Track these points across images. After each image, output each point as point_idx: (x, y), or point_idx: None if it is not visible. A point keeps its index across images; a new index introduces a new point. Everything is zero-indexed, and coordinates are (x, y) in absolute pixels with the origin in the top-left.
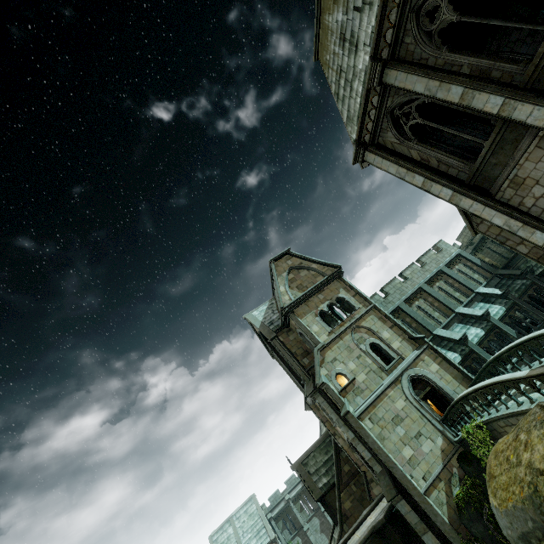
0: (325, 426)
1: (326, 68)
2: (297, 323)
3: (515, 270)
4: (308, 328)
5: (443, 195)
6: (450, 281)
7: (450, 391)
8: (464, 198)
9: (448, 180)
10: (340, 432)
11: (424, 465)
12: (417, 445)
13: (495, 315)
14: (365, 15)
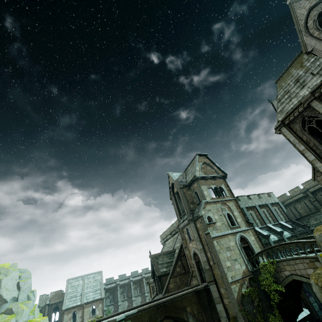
0: (182, 242)
1: (280, 88)
2: (198, 186)
3: (301, 223)
4: (203, 191)
5: (310, 157)
6: (269, 211)
7: (256, 251)
8: (319, 162)
9: (315, 153)
10: (190, 247)
11: (233, 272)
12: (233, 263)
13: (285, 235)
14: (315, 78)
